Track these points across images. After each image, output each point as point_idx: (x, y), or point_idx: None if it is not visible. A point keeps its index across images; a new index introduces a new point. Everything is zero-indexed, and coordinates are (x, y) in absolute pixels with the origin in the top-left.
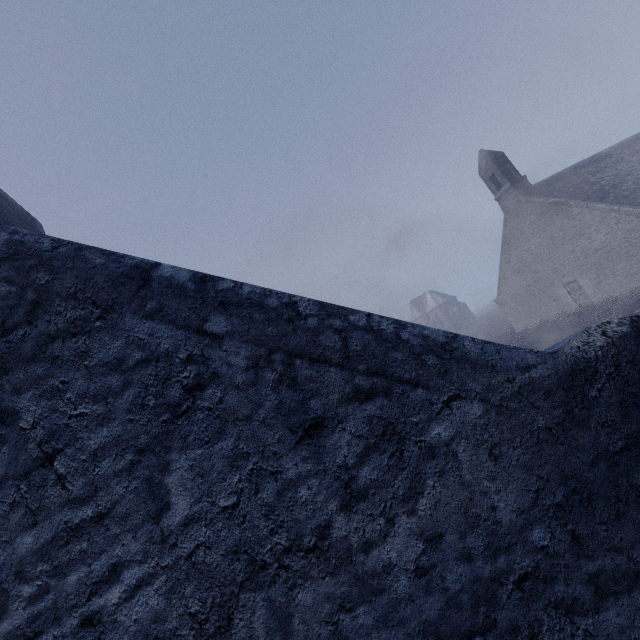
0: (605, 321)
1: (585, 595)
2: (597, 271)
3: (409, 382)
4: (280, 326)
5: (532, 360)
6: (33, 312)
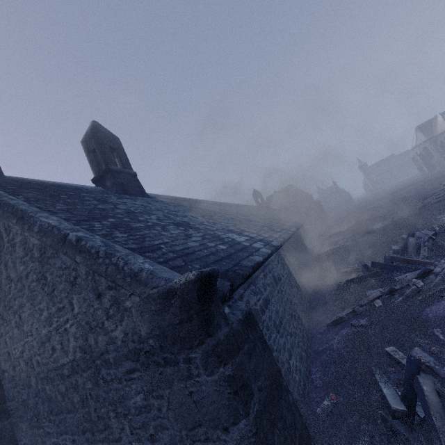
0: None
1: (162, 362)
2: None
3: (121, 286)
4: (92, 261)
5: (162, 284)
6: (45, 250)
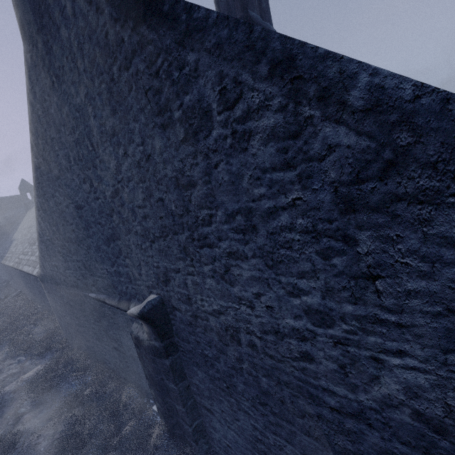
0: None
1: None
2: None
3: None
4: None
5: None
6: (386, 171)
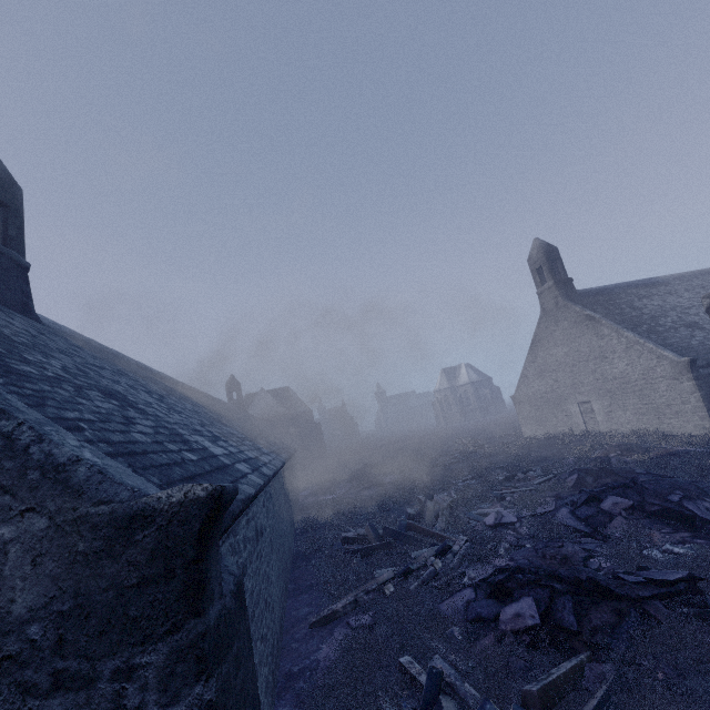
0: (588, 454)
1: (45, 683)
2: (611, 399)
3: (3, 488)
4: None
5: (122, 497)
6: None
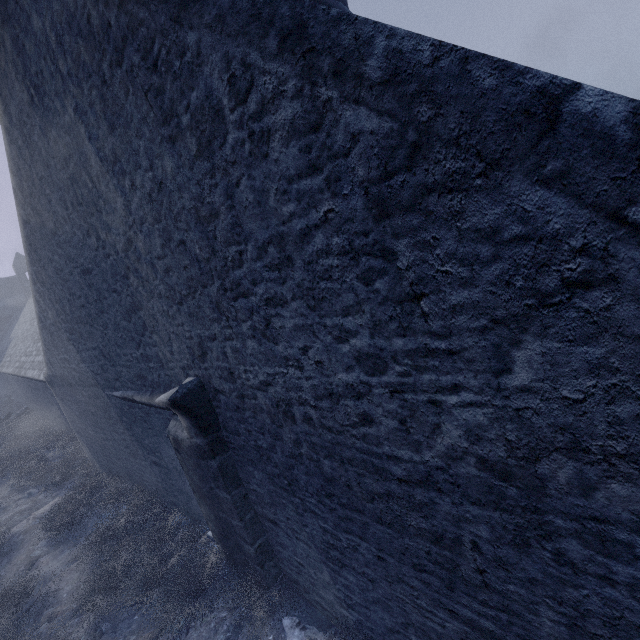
0: None
1: None
2: None
3: None
4: None
5: None
6: (412, 157)
